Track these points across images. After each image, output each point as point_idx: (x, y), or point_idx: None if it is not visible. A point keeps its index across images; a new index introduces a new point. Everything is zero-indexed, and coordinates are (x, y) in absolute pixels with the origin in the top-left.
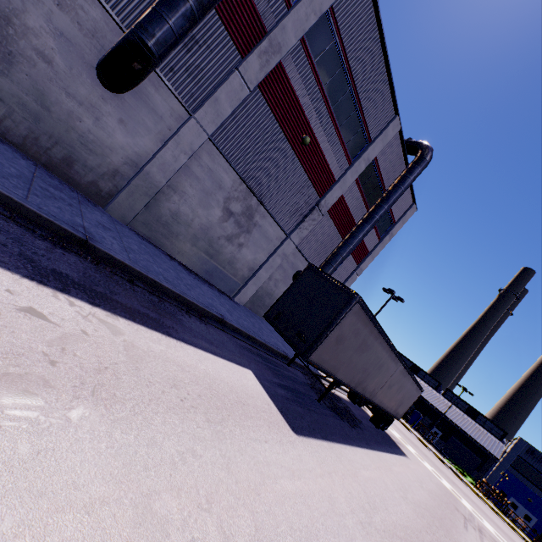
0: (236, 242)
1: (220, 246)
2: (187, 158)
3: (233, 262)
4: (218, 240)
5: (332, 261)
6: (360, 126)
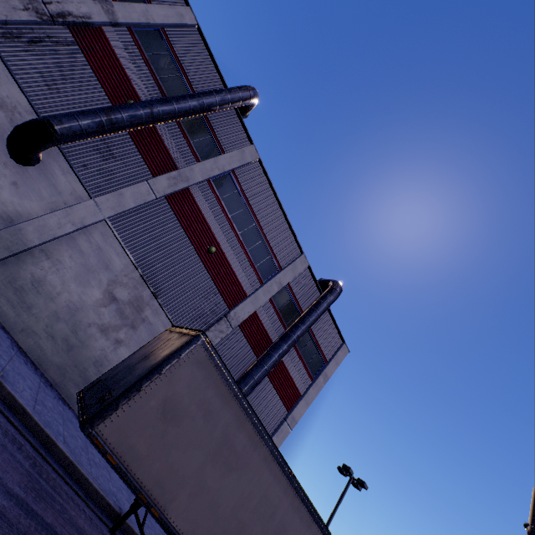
0: (114, 336)
1: (89, 335)
2: (74, 229)
3: (102, 363)
4: (89, 327)
5: (240, 382)
6: (269, 254)
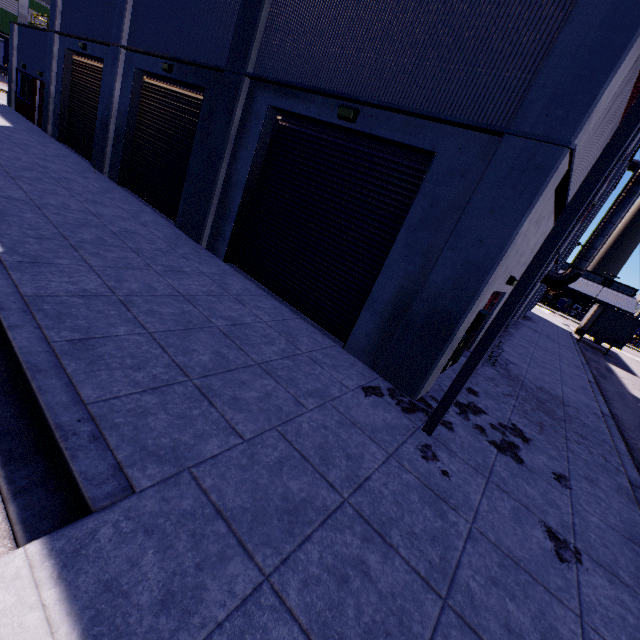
0: None
1: None
2: None
3: None
4: None
5: None
6: None
